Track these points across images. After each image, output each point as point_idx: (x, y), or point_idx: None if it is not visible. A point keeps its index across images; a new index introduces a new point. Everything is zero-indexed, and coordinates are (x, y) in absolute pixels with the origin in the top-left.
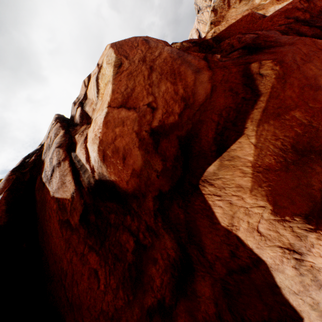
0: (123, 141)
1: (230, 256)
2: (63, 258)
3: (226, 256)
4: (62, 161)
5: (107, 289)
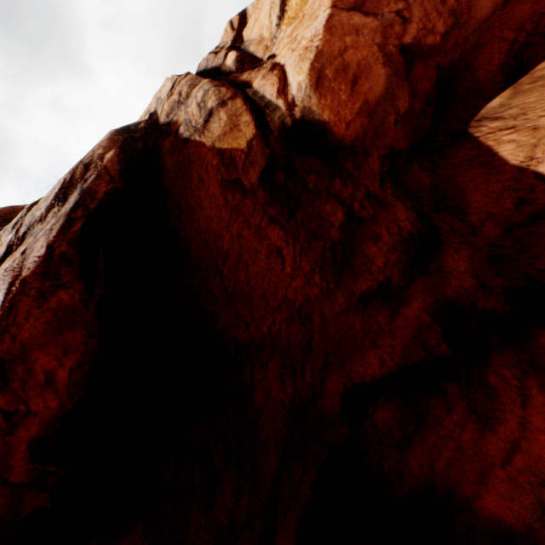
0: (358, 55)
1: (515, 207)
2: (223, 235)
3: (506, 209)
4: (228, 100)
5: (296, 273)
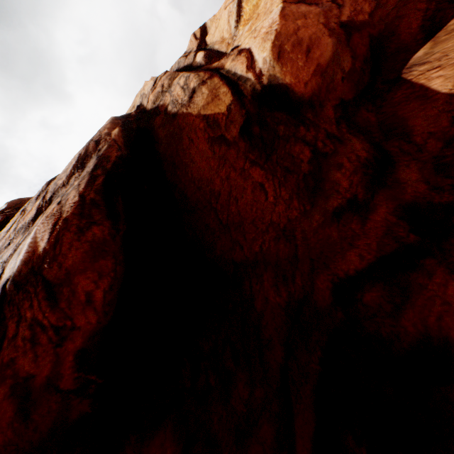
0: (308, 31)
1: (450, 124)
2: (214, 179)
3: (444, 127)
4: (207, 80)
5: (278, 201)
